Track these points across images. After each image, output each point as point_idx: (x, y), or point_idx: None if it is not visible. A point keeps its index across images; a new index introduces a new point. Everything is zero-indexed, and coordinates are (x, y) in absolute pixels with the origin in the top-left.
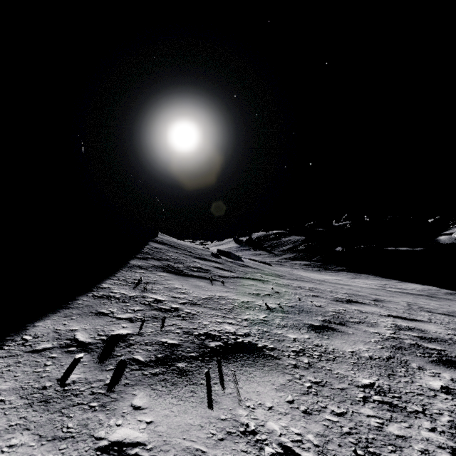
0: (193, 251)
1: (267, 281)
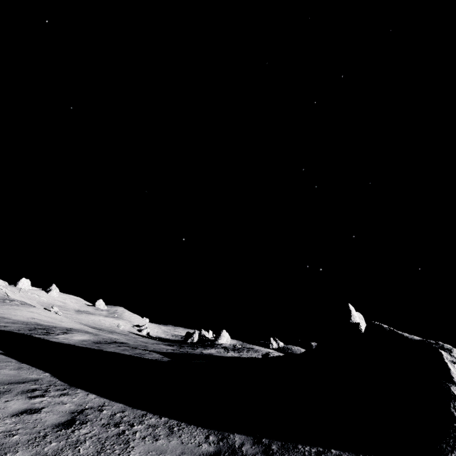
0: None
1: None
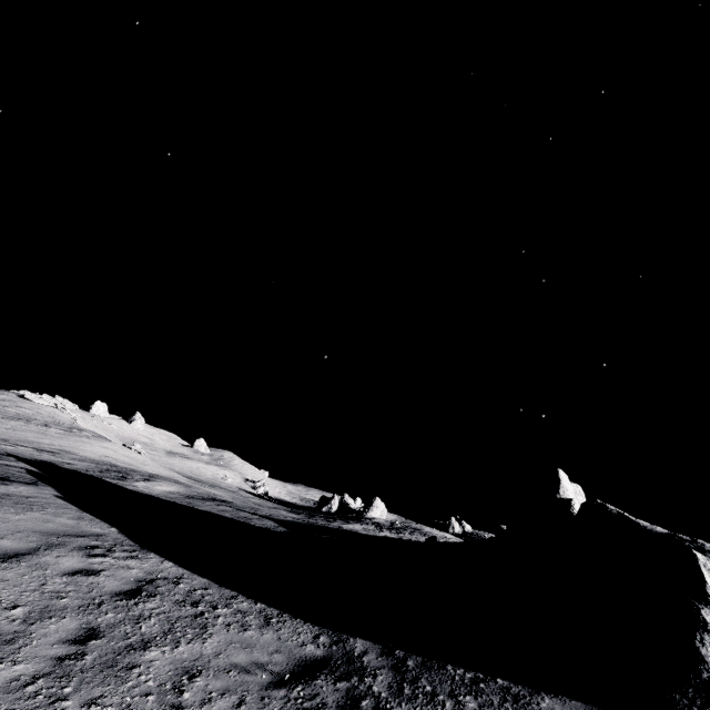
0: None
1: None
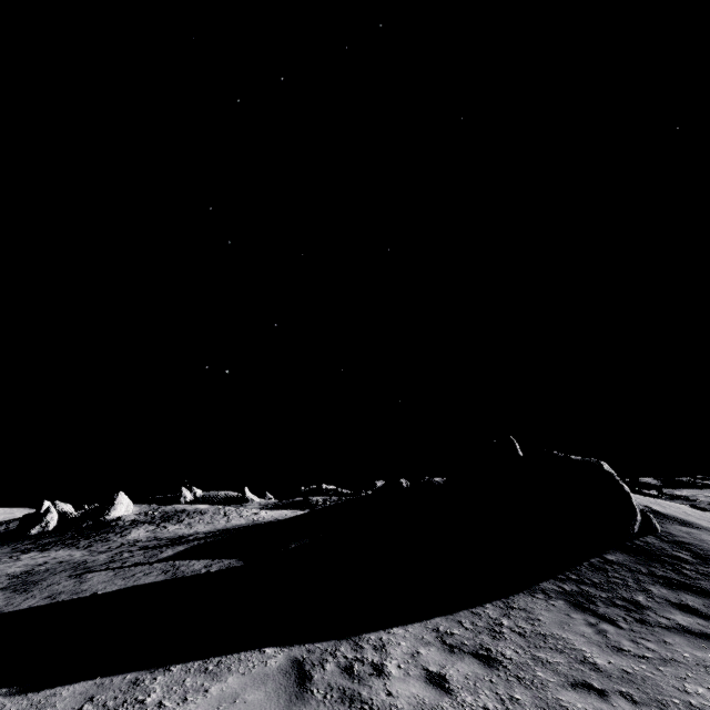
0: (689, 568)
1: None
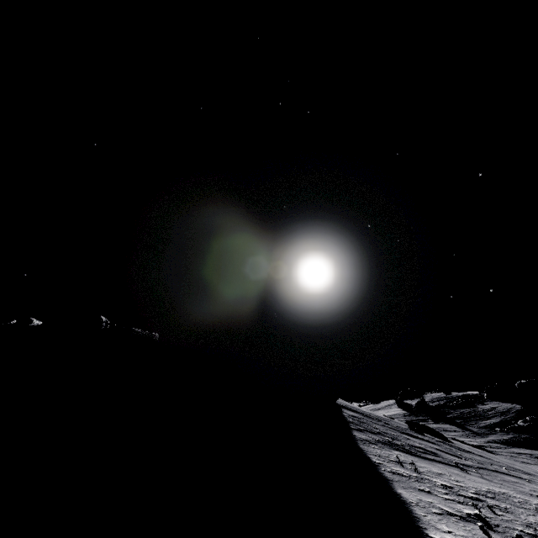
0: (388, 423)
1: (527, 479)
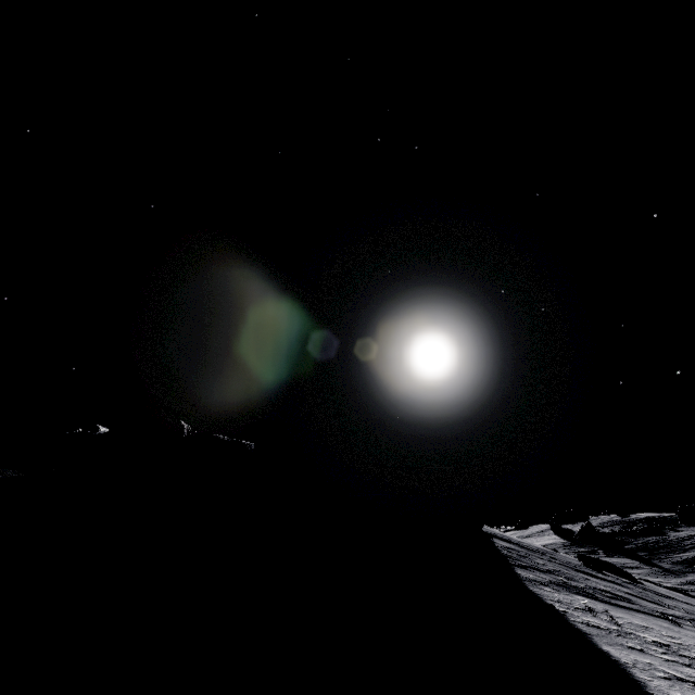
0: (555, 557)
1: None
